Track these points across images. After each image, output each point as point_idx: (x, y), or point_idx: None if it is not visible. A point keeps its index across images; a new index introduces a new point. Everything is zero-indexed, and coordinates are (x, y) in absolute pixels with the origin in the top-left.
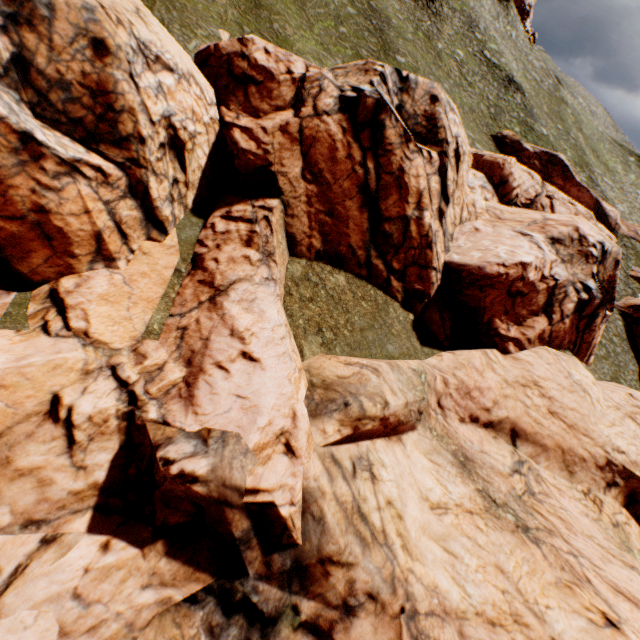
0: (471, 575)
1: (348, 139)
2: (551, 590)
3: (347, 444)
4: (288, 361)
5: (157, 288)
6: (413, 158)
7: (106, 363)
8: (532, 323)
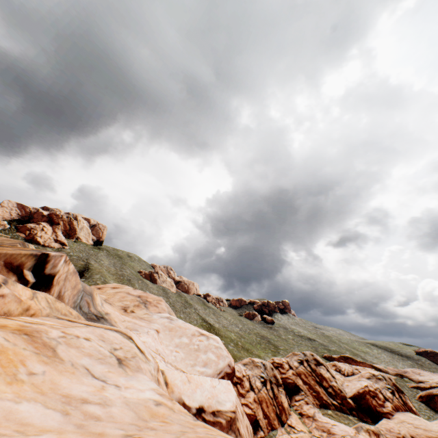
0: None
1: (305, 370)
2: None
3: None
4: (341, 423)
5: (300, 421)
6: (320, 369)
7: (311, 434)
8: (386, 404)
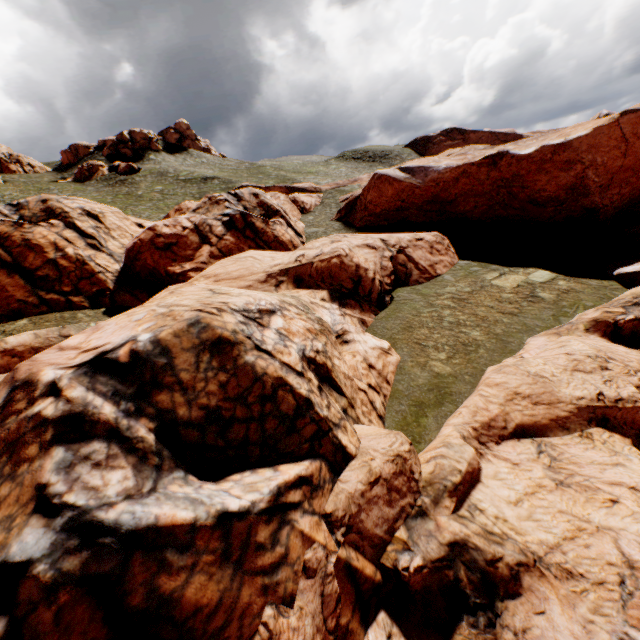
0: None
1: None
2: None
3: None
4: None
5: None
6: (34, 230)
7: None
8: (200, 254)
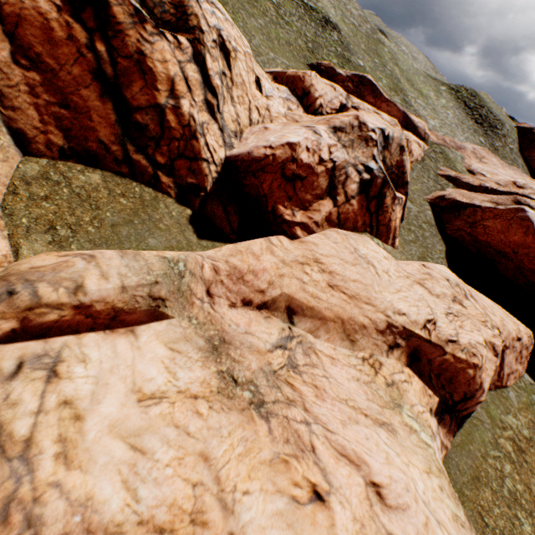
0: (156, 473)
1: (67, 19)
2: (261, 470)
3: (25, 342)
4: None
5: None
6: (154, 41)
7: None
8: (318, 207)
